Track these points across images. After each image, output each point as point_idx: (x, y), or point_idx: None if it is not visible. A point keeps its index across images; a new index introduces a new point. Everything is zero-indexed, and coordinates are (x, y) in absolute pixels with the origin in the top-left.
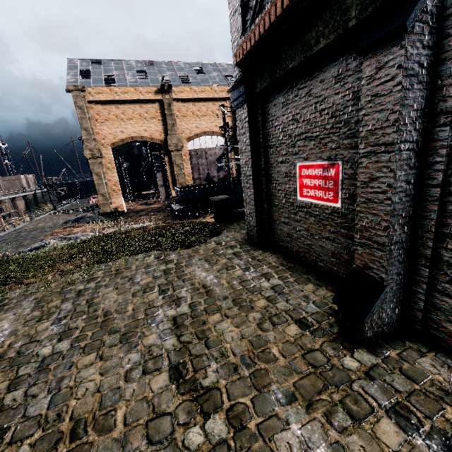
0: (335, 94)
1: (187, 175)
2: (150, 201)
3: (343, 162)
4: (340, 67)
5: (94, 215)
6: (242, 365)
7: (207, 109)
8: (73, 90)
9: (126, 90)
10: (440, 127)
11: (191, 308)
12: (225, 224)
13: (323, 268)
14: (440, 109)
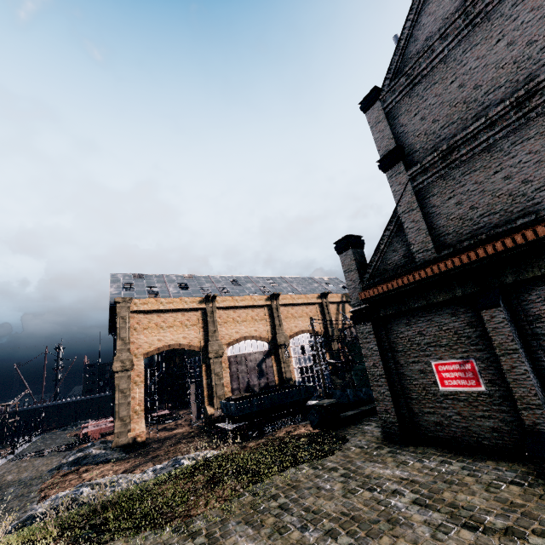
0: (454, 322)
1: (225, 385)
2: (169, 425)
3: (475, 359)
4: (452, 309)
5: (104, 451)
6: (509, 512)
7: (247, 315)
8: (120, 301)
9: (171, 300)
10: (530, 341)
11: (417, 494)
12: (340, 431)
13: (488, 445)
14: (526, 333)
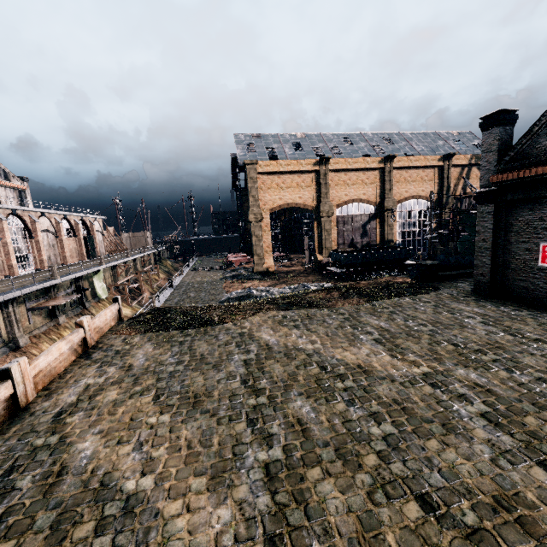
0: None
1: (332, 240)
2: (286, 264)
3: None
4: None
5: (250, 273)
6: (545, 334)
7: (358, 178)
8: (248, 163)
9: (289, 162)
10: None
11: (485, 320)
12: (435, 284)
13: None
14: None
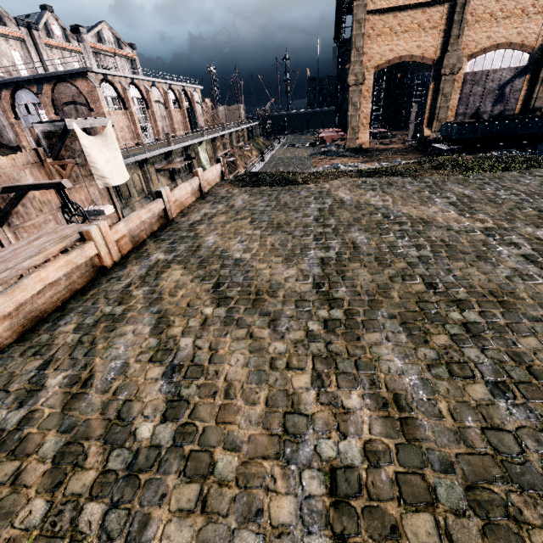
0: None
1: (450, 109)
2: (384, 141)
3: None
4: None
5: (340, 150)
6: None
7: (516, 7)
8: None
9: None
10: None
11: None
12: None
13: None
14: None
